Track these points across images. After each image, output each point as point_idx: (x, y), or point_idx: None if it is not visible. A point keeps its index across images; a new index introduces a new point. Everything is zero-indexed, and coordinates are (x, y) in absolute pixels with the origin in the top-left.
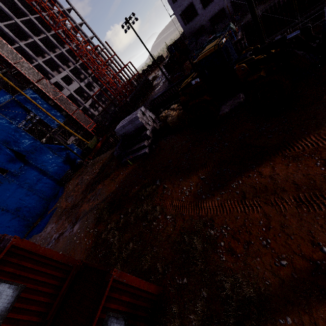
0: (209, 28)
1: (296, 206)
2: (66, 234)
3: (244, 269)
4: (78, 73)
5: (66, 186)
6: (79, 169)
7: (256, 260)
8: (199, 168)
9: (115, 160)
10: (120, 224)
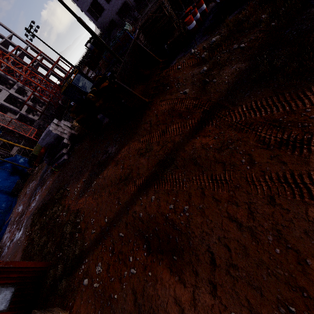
0: (119, 21)
1: (108, 196)
2: (14, 240)
3: (82, 239)
4: (6, 79)
5: (19, 196)
6: (29, 177)
7: (87, 232)
8: (85, 172)
9: (50, 166)
10: (42, 225)
